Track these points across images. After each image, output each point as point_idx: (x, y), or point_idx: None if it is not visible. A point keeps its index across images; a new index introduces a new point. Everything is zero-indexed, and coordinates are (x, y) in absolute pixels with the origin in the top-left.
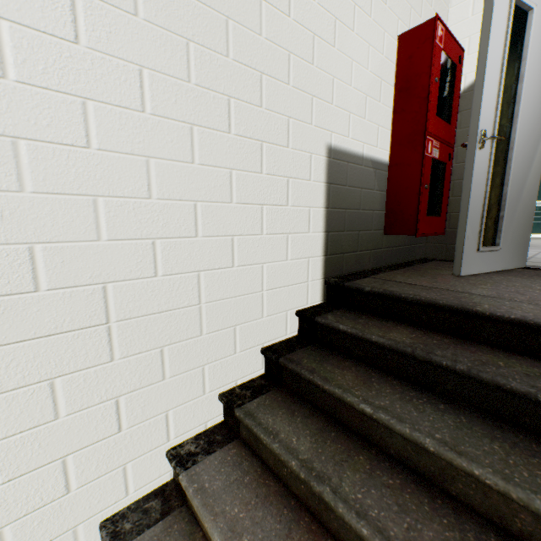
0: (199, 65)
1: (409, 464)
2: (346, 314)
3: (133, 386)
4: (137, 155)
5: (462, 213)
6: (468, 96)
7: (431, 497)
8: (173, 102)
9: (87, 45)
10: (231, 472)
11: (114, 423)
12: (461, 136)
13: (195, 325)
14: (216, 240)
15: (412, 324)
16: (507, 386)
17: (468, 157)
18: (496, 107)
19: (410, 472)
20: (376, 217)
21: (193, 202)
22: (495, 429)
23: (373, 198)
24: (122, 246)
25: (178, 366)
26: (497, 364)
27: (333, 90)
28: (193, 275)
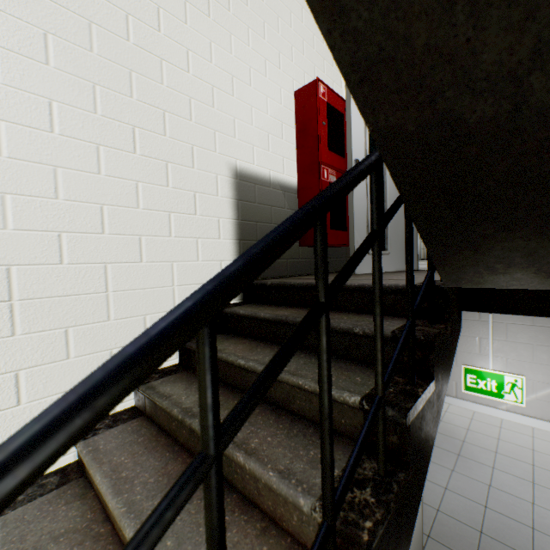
0: (105, 102)
1: (271, 400)
2: (253, 305)
3: (34, 362)
4: (45, 164)
5: (351, 223)
6: None
7: (279, 416)
8: (81, 127)
9: (2, 82)
10: (128, 436)
11: (13, 396)
12: None
13: (102, 310)
14: (124, 238)
15: (302, 306)
16: (338, 327)
17: None
18: (365, 143)
19: (271, 405)
20: None
21: (100, 205)
22: (333, 362)
23: (284, 215)
24: (29, 235)
25: (84, 347)
26: (342, 318)
27: (235, 128)
28: (101, 266)
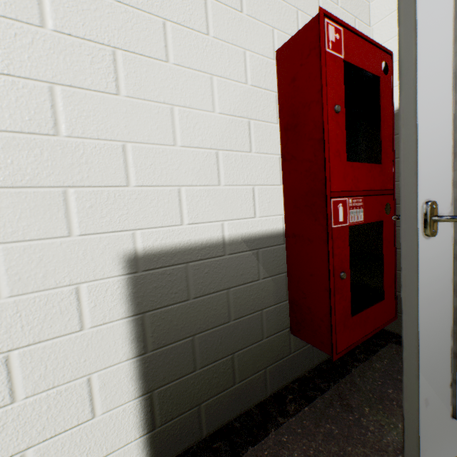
0: None
1: None
2: None
3: None
4: None
5: (408, 353)
6: None
7: None
8: None
9: None
10: None
11: None
12: None
13: None
14: None
15: None
16: None
17: (406, 250)
18: (455, 151)
19: None
20: (270, 316)
21: None
22: None
23: (258, 291)
24: None
25: None
26: None
27: (127, 163)
28: None
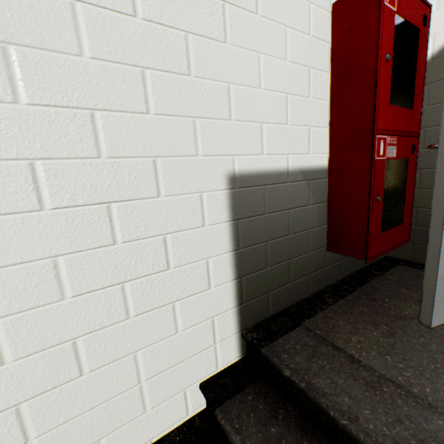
0: None
1: None
2: (259, 400)
3: None
4: None
5: (432, 245)
6: (439, 63)
7: None
8: None
9: None
10: None
11: None
12: (430, 114)
13: None
14: (44, 354)
15: None
16: None
17: (440, 168)
18: None
19: None
20: (314, 235)
21: None
22: None
23: (307, 214)
24: None
25: None
26: None
27: (230, 101)
28: (8, 413)
